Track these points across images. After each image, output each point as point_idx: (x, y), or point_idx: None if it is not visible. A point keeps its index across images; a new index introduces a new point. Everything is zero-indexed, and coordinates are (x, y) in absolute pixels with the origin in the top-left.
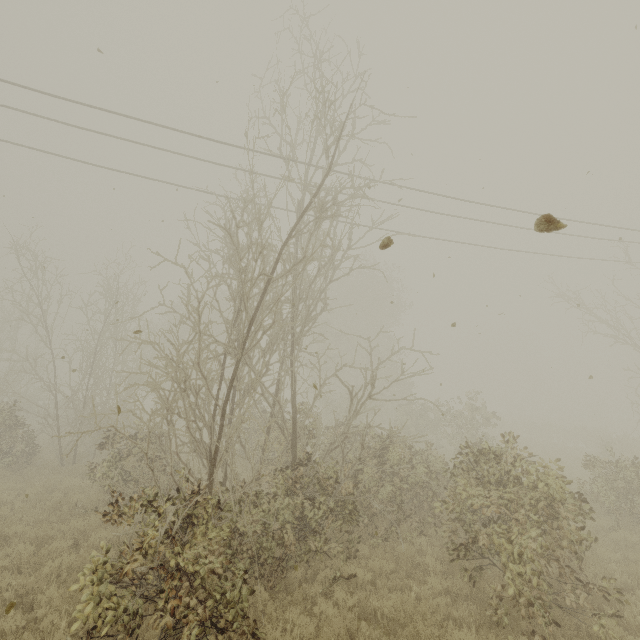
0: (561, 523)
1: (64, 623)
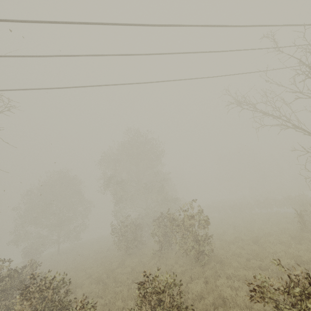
0: None
1: None
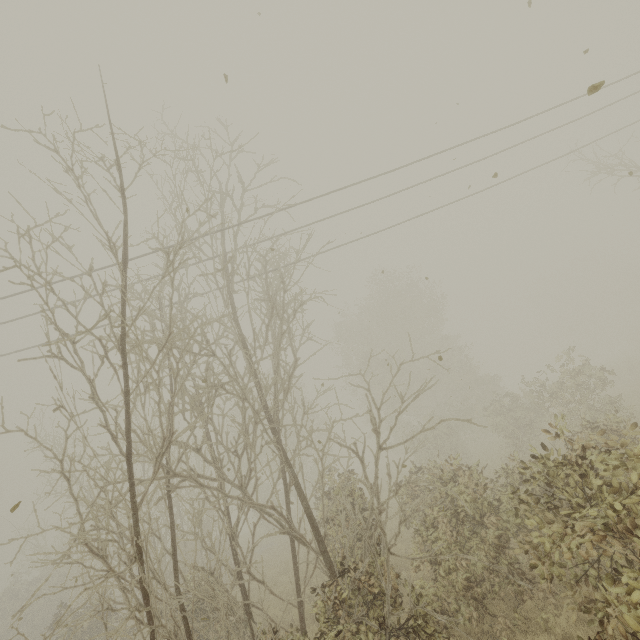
0: None
1: None
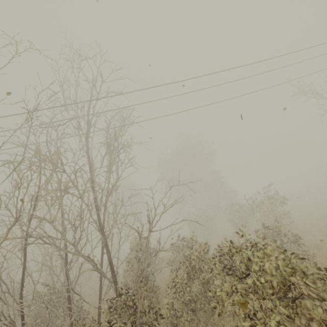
0: (312, 312)
1: None
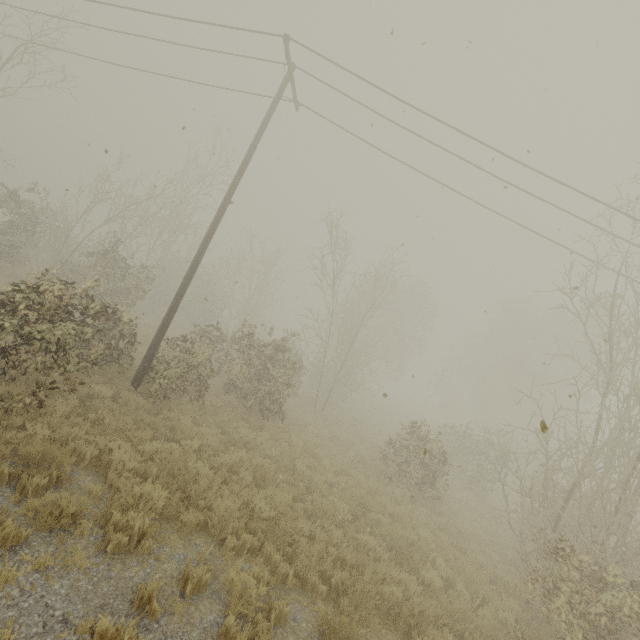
0: None
1: (478, 601)
